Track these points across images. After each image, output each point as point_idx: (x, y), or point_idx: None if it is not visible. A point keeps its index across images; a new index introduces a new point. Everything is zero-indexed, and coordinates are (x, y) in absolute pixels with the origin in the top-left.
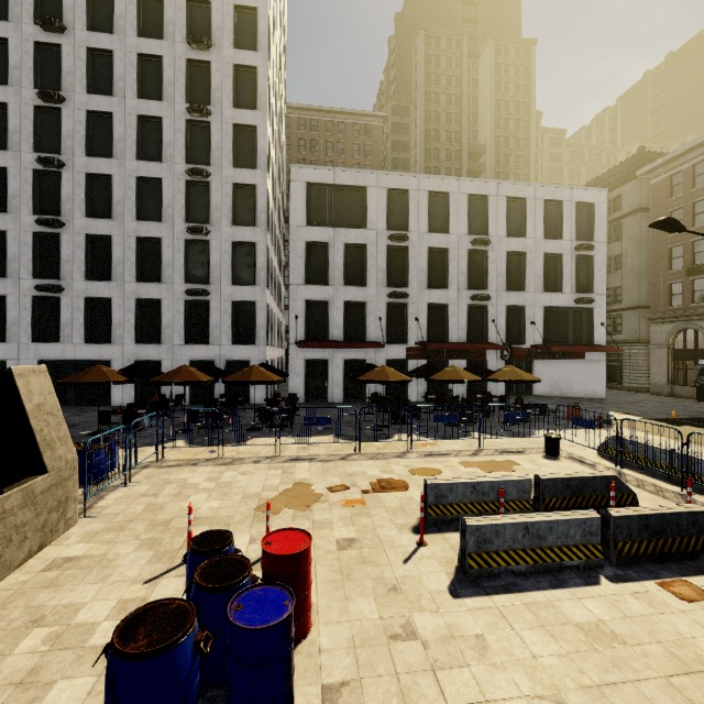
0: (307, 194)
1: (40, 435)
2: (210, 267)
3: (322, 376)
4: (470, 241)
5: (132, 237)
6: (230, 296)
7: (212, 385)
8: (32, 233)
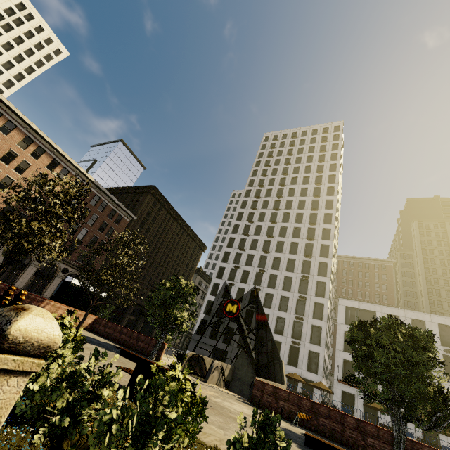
0: (345, 310)
1: (284, 376)
2: (302, 333)
3: (351, 404)
4: (443, 349)
5: (275, 316)
6: (308, 347)
7: (295, 388)
8: (246, 309)
